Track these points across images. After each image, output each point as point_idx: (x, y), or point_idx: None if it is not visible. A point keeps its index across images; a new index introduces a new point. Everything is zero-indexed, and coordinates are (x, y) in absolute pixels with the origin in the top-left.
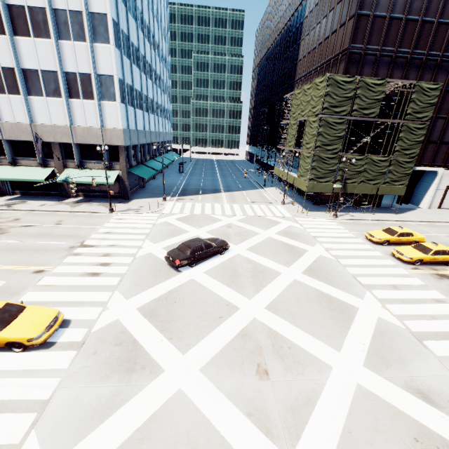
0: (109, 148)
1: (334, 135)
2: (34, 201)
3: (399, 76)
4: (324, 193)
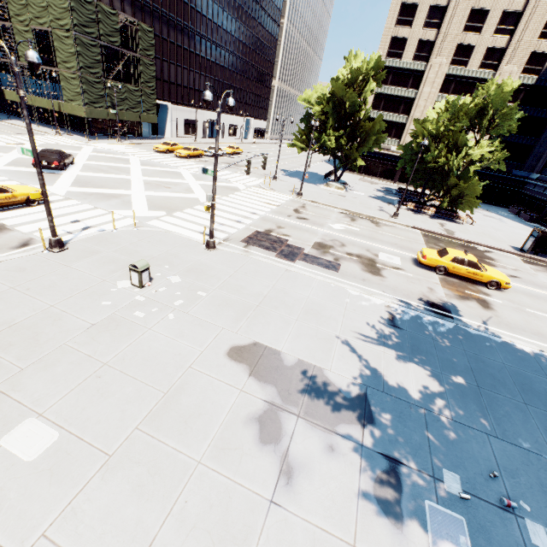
0: None
1: (93, 58)
2: None
3: (120, 8)
4: (95, 122)
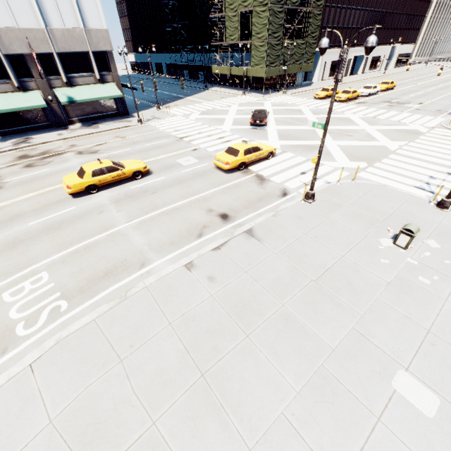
0: (95, 55)
1: (278, 24)
2: (39, 135)
3: None
4: (266, 79)
